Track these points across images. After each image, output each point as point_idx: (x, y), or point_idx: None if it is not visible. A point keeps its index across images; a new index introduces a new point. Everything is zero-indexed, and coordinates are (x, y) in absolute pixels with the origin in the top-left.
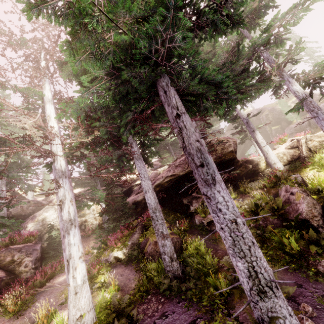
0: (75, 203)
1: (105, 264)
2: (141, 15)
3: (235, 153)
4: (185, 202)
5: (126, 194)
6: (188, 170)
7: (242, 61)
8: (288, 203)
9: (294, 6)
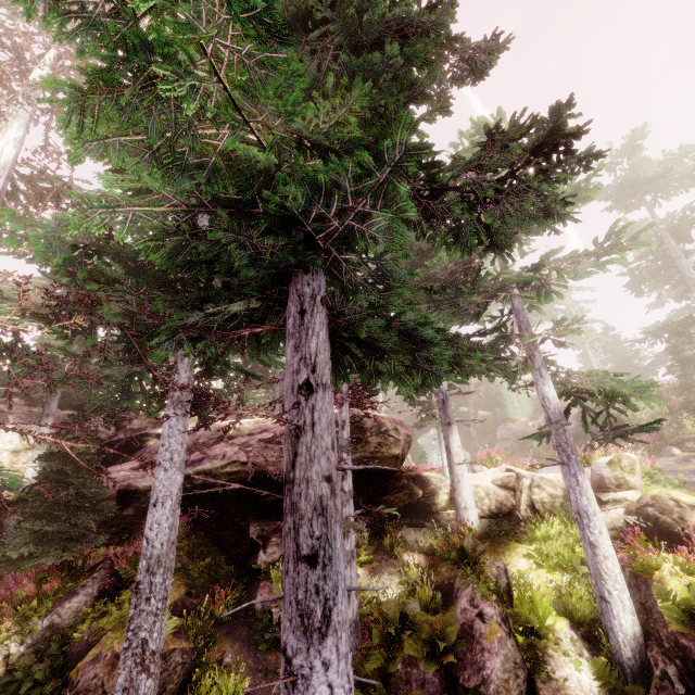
0: None
1: None
2: (315, 138)
3: (402, 461)
4: (253, 534)
5: (121, 449)
6: None
7: (477, 296)
8: (467, 637)
9: (586, 253)
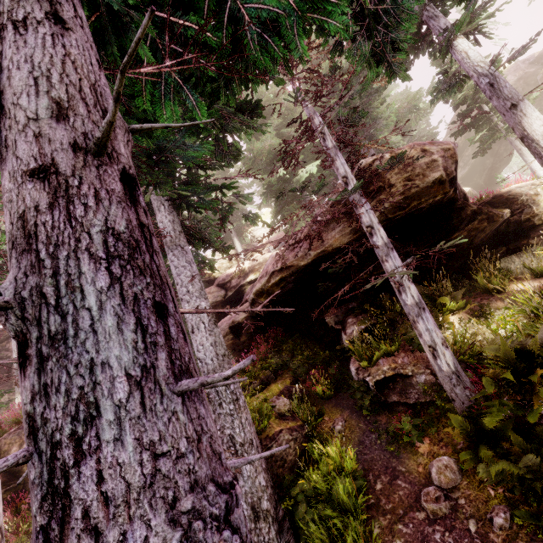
0: None
1: None
2: None
3: (452, 184)
4: (330, 322)
5: (235, 302)
6: (317, 252)
7: None
8: None
9: None
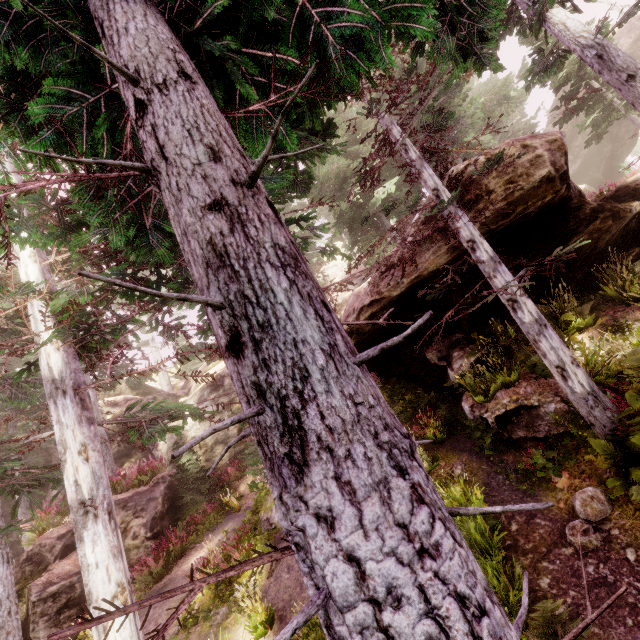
0: (99, 452)
1: (260, 535)
2: None
3: (563, 180)
4: (432, 359)
5: None
6: (411, 279)
7: None
8: None
9: None
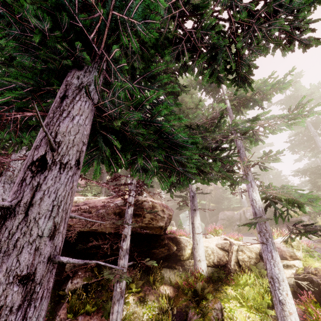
0: None
1: None
2: None
3: (164, 230)
4: (68, 268)
5: None
6: (92, 228)
7: (218, 134)
8: None
9: (283, 115)
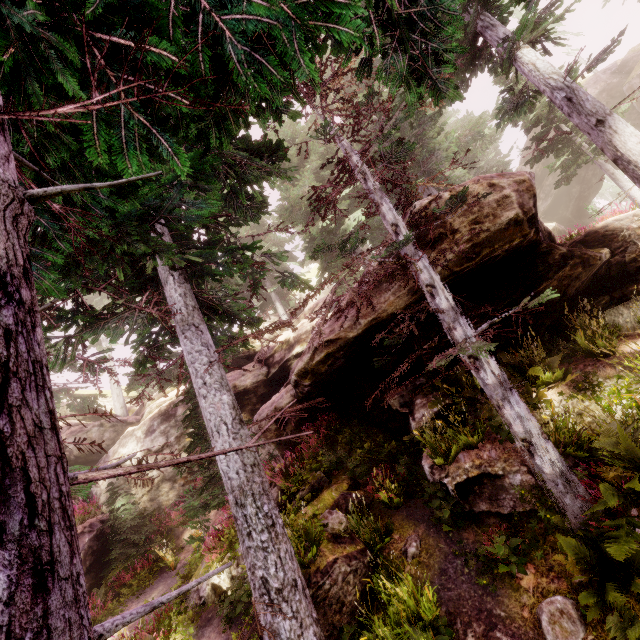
0: None
1: (183, 615)
2: None
3: (531, 223)
4: (394, 405)
5: (280, 380)
6: (368, 320)
7: None
8: None
9: None
